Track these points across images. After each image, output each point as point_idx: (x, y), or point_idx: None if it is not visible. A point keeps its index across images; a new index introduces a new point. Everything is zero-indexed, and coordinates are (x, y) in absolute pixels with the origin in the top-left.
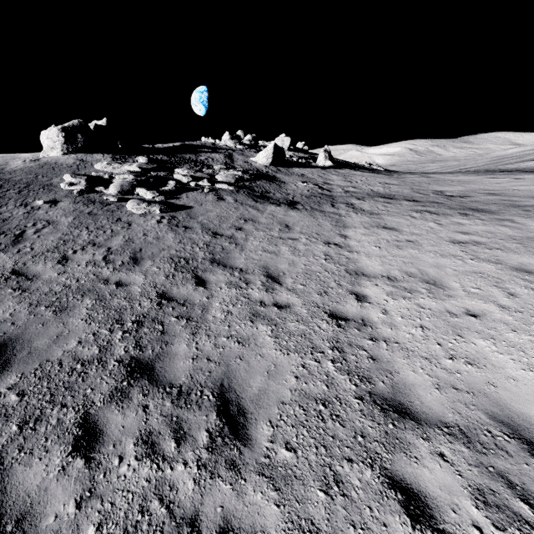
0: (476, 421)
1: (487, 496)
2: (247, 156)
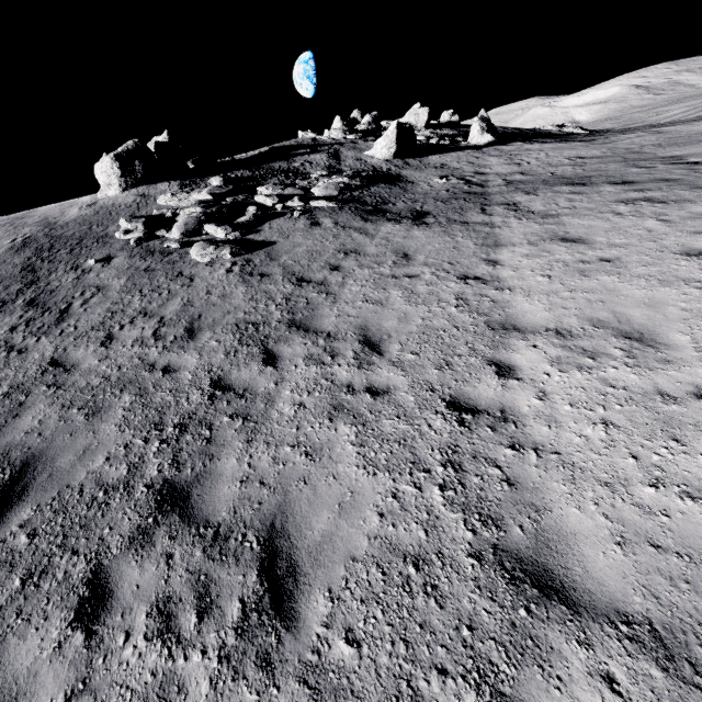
0: (689, 616)
1: None
2: (360, 150)
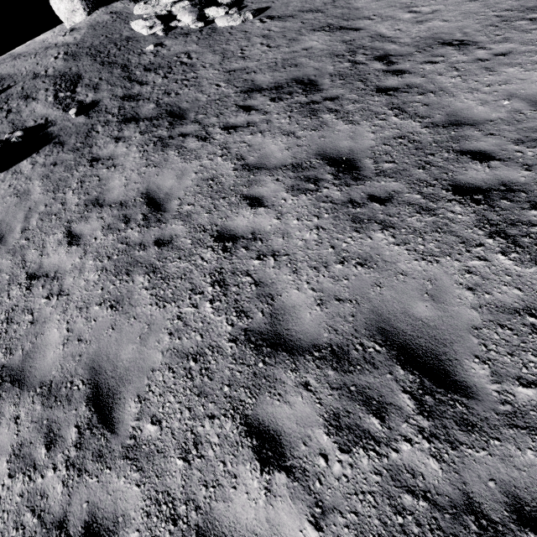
0: None
1: None
2: None
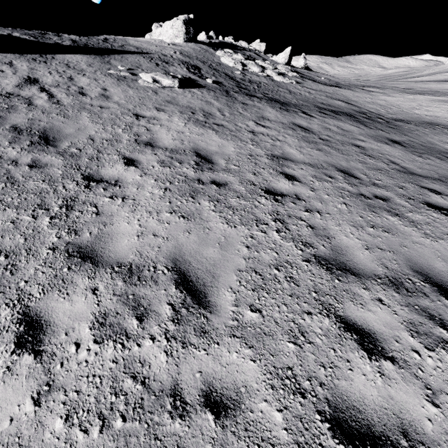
0: None
1: None
2: (264, 56)
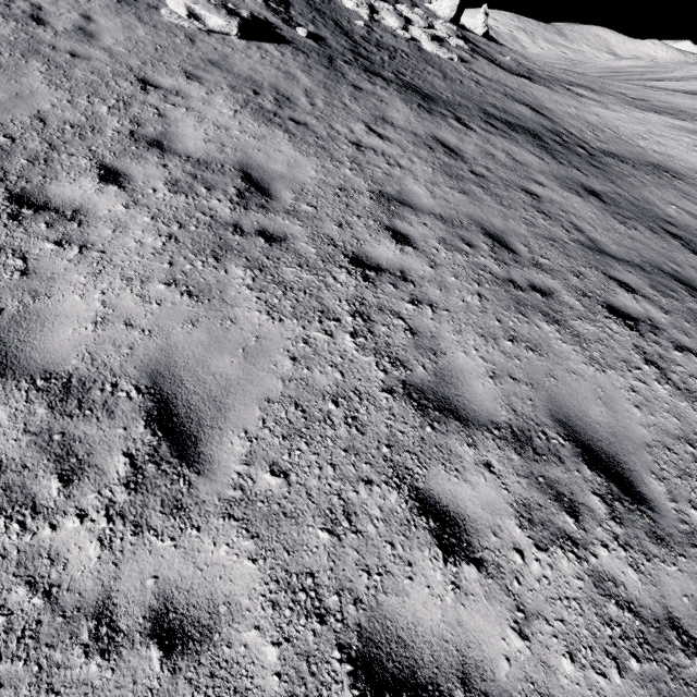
0: None
1: None
2: None
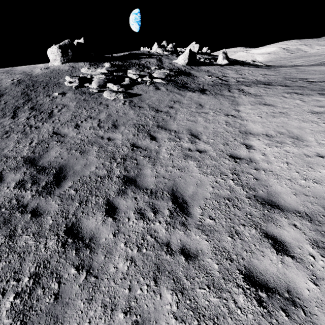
0: (317, 211)
1: (319, 244)
2: (171, 59)
